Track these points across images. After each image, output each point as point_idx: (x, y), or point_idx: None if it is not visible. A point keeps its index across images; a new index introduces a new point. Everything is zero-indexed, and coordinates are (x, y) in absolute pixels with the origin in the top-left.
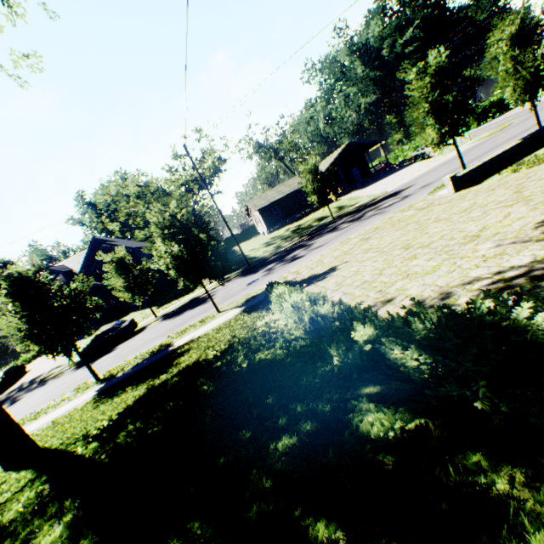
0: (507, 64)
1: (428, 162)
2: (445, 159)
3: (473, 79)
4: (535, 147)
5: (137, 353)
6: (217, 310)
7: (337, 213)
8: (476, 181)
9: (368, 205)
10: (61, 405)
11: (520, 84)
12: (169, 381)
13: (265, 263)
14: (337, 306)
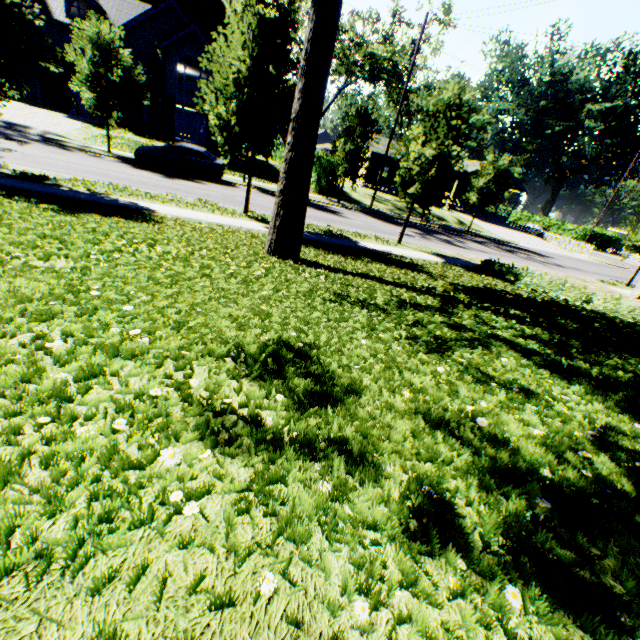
0: None
1: (550, 246)
2: (572, 256)
3: None
4: None
5: None
6: (400, 240)
7: (458, 226)
8: None
9: (505, 244)
10: (202, 211)
11: None
12: (502, 294)
13: (396, 221)
14: None
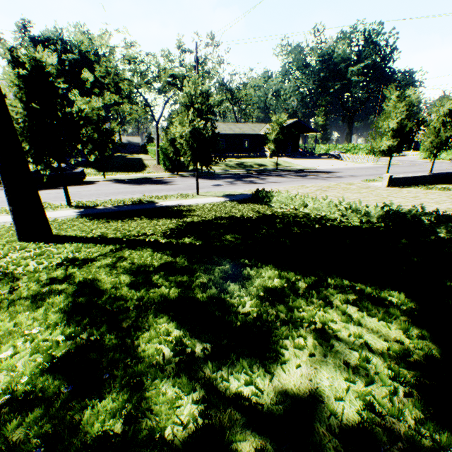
0: (437, 123)
1: (344, 163)
2: (358, 166)
3: (423, 121)
4: (432, 182)
5: (105, 198)
6: (197, 192)
7: (274, 167)
8: (398, 186)
9: (304, 171)
10: None
11: (437, 140)
12: (219, 221)
13: (219, 176)
14: (414, 209)
